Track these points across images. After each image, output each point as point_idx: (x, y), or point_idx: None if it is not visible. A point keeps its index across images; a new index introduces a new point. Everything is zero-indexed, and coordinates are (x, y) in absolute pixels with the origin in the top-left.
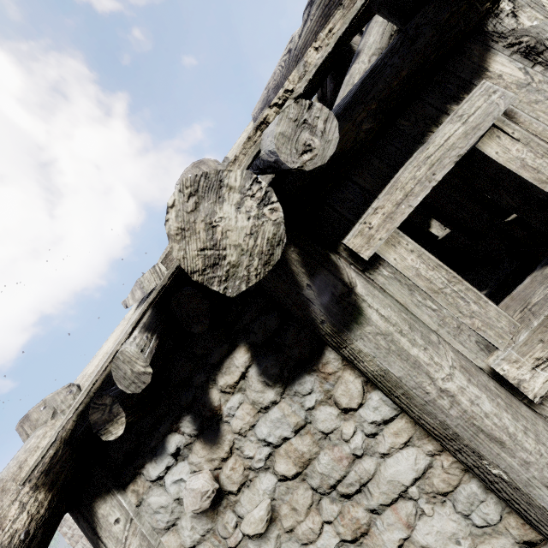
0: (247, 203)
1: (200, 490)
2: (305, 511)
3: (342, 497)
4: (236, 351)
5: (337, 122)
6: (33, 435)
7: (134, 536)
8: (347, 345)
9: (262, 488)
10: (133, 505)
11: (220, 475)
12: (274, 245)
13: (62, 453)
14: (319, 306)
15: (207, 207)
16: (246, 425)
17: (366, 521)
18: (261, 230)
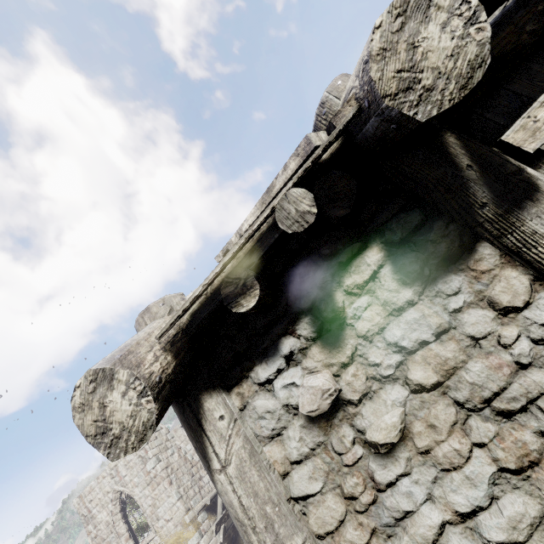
0: (454, 21)
1: (321, 387)
2: (447, 429)
3: (501, 414)
4: (368, 250)
5: (496, 27)
6: (154, 322)
7: (237, 436)
8: (515, 228)
9: (390, 399)
10: (236, 408)
11: (339, 382)
12: (476, 66)
13: (181, 336)
14: (482, 186)
15: (413, 26)
16: (374, 327)
17: (538, 447)
18: (464, 50)
